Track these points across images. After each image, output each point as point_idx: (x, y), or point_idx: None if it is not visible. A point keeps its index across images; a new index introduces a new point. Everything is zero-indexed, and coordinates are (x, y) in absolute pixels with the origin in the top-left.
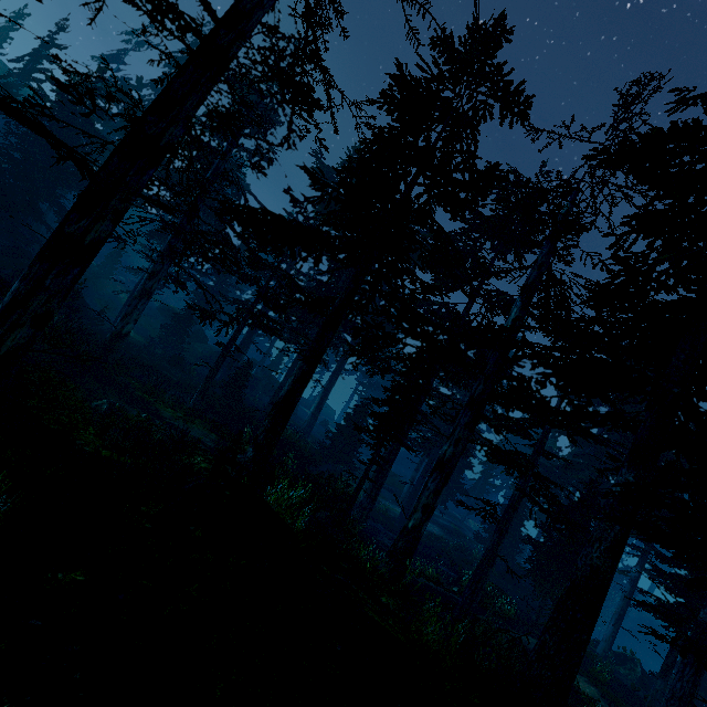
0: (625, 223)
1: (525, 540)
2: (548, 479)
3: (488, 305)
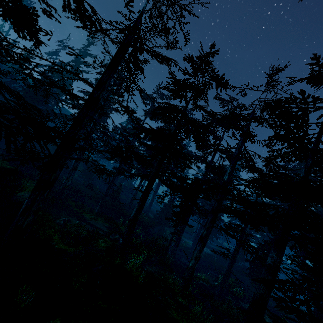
0: (269, 138)
1: (246, 260)
2: (246, 245)
3: (221, 157)
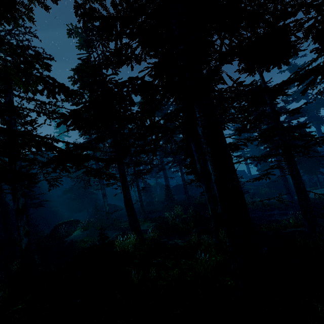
0: None
1: None
2: None
3: None
